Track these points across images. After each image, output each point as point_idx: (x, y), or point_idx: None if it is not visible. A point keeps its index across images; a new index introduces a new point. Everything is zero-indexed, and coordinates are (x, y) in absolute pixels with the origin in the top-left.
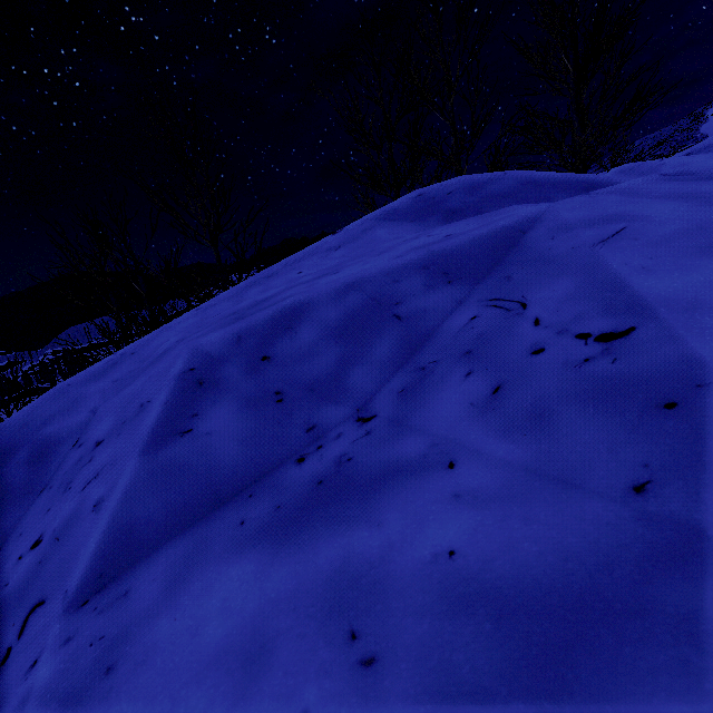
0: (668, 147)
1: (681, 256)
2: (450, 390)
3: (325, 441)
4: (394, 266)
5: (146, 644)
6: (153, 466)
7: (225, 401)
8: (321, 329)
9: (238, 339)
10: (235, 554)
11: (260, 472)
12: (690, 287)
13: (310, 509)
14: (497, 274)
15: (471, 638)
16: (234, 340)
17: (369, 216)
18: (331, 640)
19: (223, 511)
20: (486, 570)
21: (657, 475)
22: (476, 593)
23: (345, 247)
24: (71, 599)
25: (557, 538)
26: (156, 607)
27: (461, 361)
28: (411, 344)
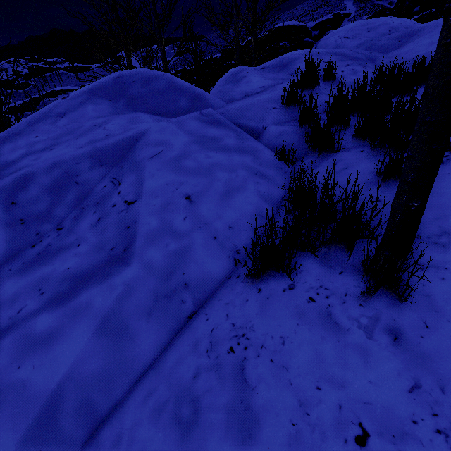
0: (327, 10)
1: (165, 171)
2: (88, 219)
3: (44, 238)
4: (77, 155)
5: None
6: None
7: None
8: (41, 188)
9: None
10: (8, 279)
11: (17, 252)
12: (157, 186)
13: (34, 263)
14: (120, 164)
15: (65, 284)
16: None
17: (86, 88)
18: (35, 292)
19: (2, 267)
20: (74, 271)
21: (117, 245)
22: (70, 276)
23: (68, 117)
24: None
25: (91, 262)
26: None
27: (95, 207)
28: (82, 196)
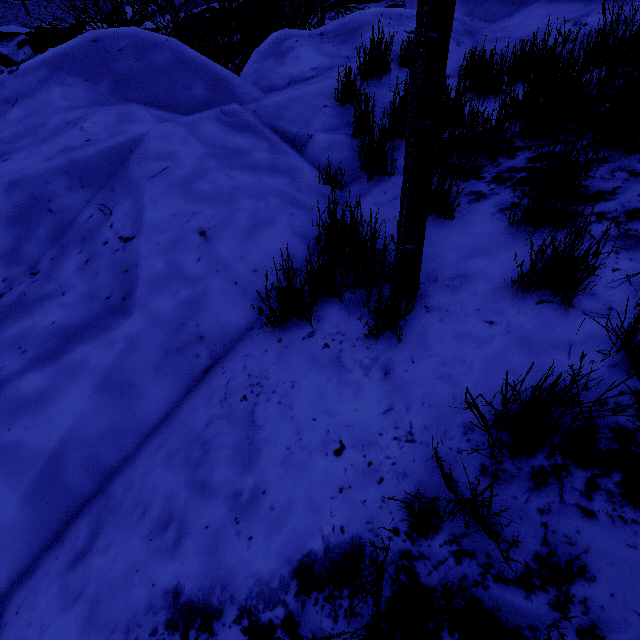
0: None
1: (172, 196)
2: (72, 260)
3: (14, 286)
4: (46, 170)
5: None
6: None
7: None
8: None
9: None
10: None
11: None
12: (161, 218)
13: (6, 316)
14: (110, 185)
15: (52, 341)
16: None
17: (45, 57)
18: (14, 350)
19: None
20: (62, 325)
21: (113, 294)
22: (57, 331)
23: (22, 105)
24: None
25: (83, 314)
26: None
27: (80, 244)
28: (60, 230)
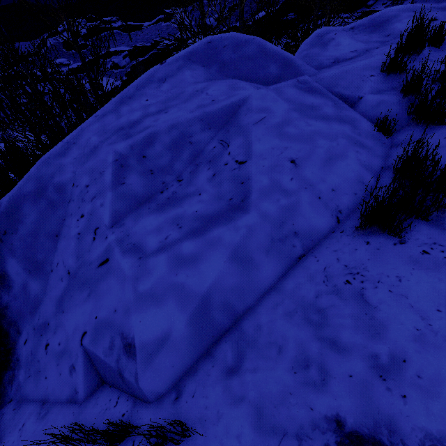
0: None
1: (270, 136)
2: (203, 174)
3: (168, 187)
4: (190, 118)
5: (134, 231)
6: (116, 194)
7: (133, 173)
8: (163, 146)
9: (132, 148)
10: (149, 215)
11: (150, 196)
12: (264, 149)
13: (166, 205)
14: (226, 128)
15: (197, 223)
16: (130, 148)
17: (181, 54)
18: (174, 226)
19: (142, 206)
20: (202, 214)
21: (234, 197)
22: (199, 217)
23: (169, 82)
24: (108, 226)
25: (215, 208)
26: (133, 225)
27: (208, 164)
28: (195, 155)
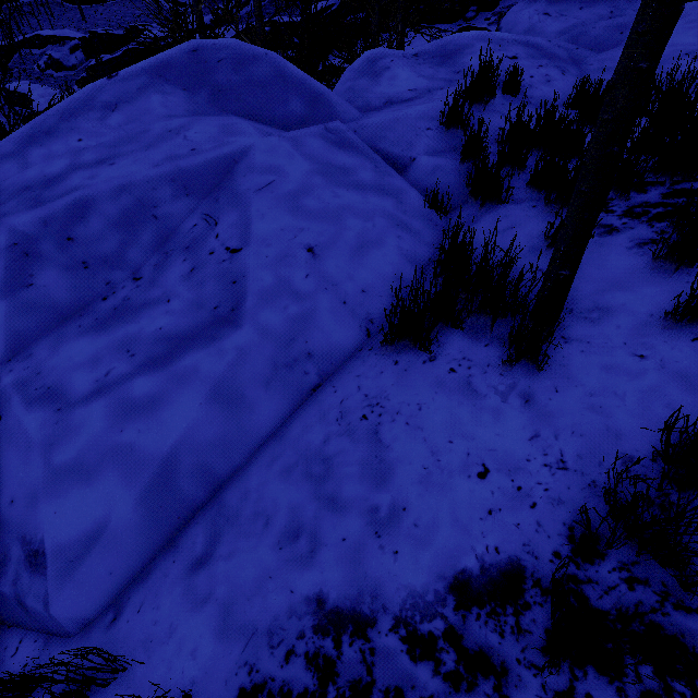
0: None
1: (279, 211)
2: (176, 268)
3: (117, 290)
4: (153, 176)
5: (51, 366)
6: (16, 304)
7: (50, 267)
8: (106, 221)
9: (45, 223)
10: (80, 337)
11: (83, 305)
12: (269, 231)
13: (112, 319)
14: (214, 195)
15: (161, 346)
16: (42, 223)
17: (145, 64)
18: (122, 353)
19: (68, 323)
20: (169, 332)
21: (221, 304)
22: (165, 337)
23: (122, 111)
24: (1, 360)
25: (190, 322)
26: (50, 356)
27: (184, 252)
28: (163, 237)
